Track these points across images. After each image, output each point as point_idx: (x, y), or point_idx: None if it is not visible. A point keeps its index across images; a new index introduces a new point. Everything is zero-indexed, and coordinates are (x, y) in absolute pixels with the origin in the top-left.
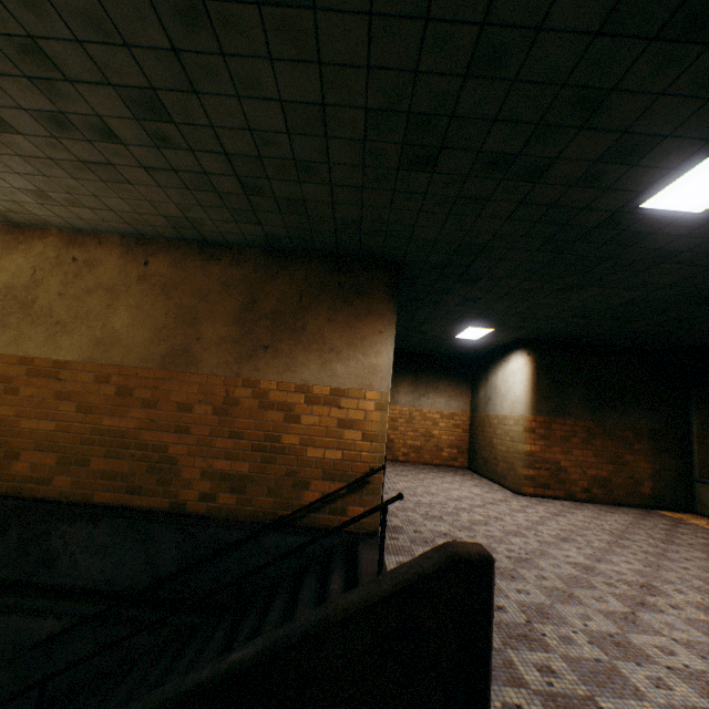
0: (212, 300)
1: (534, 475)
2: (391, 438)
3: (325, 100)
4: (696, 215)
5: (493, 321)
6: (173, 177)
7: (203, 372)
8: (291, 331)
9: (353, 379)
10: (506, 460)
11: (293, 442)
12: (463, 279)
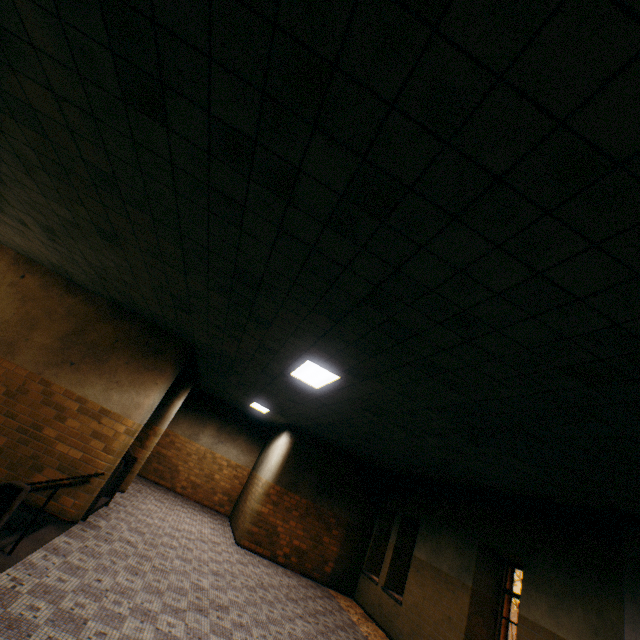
0: (54, 318)
1: (255, 531)
2: (179, 469)
3: (134, 271)
4: (318, 389)
5: (267, 404)
6: (58, 252)
7: (16, 362)
8: (98, 360)
9: (121, 406)
10: (245, 514)
11: (51, 434)
12: (234, 370)
